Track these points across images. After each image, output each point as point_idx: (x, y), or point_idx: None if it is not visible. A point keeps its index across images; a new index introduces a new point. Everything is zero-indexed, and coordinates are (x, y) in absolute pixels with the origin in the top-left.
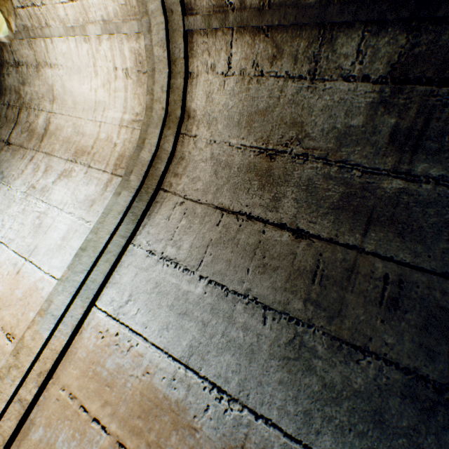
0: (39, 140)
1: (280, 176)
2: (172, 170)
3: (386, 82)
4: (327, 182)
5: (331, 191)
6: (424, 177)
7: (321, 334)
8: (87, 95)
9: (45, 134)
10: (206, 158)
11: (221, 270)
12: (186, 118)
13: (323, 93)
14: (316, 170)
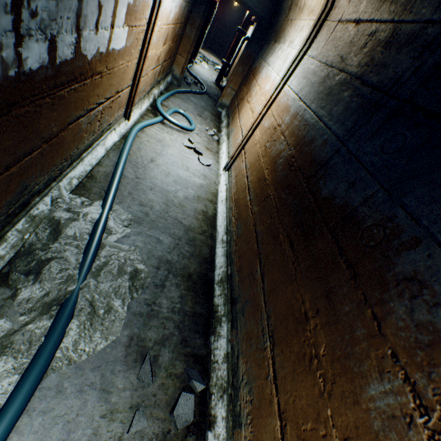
0: (300, 13)
1: None
2: (334, 7)
3: None
4: None
5: None
6: None
7: (334, 70)
8: None
9: (303, 8)
10: None
11: (323, 56)
12: None
13: None
14: None
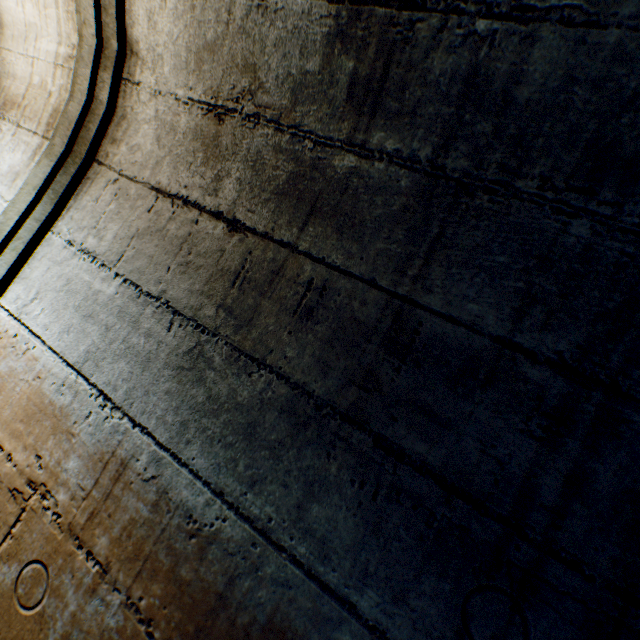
0: None
1: (228, 147)
2: (110, 135)
3: (343, 0)
4: (277, 156)
5: (280, 170)
6: (378, 153)
7: (224, 345)
8: (15, 13)
9: None
10: (150, 118)
11: (141, 268)
12: (130, 55)
13: (275, 17)
14: (267, 138)
